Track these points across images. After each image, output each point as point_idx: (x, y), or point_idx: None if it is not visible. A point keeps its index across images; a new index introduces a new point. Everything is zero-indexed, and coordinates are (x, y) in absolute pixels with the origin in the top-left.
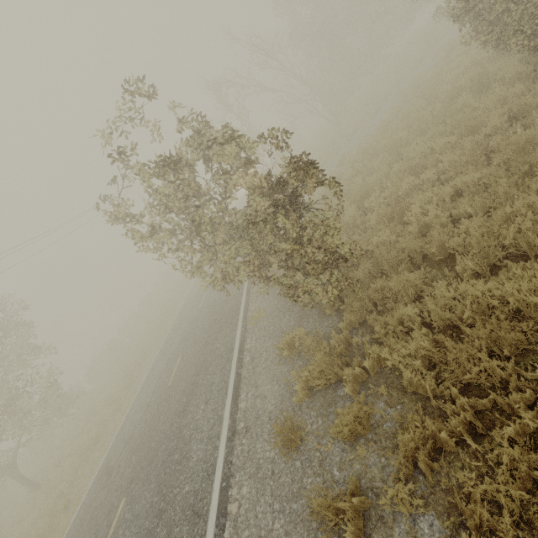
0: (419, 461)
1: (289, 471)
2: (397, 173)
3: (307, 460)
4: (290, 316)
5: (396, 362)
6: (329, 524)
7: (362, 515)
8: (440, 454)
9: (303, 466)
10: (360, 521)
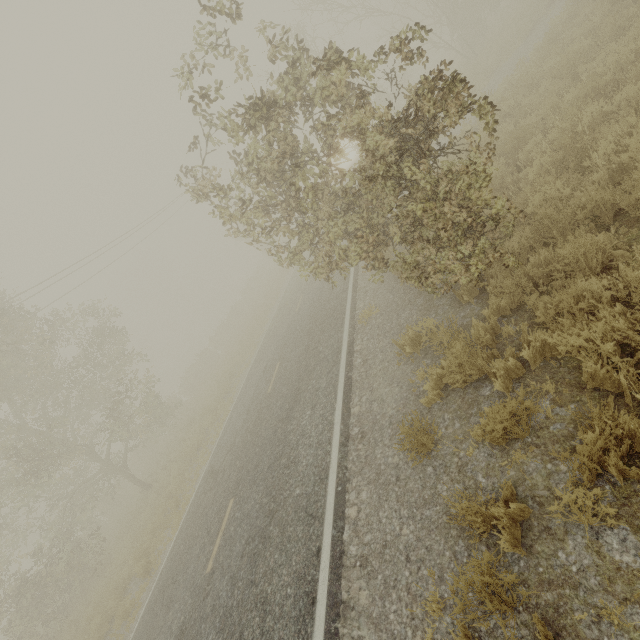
0: (605, 467)
1: (418, 477)
2: (571, 104)
3: (441, 466)
4: (411, 310)
5: (572, 349)
6: (476, 530)
7: (519, 525)
8: (639, 460)
9: (437, 473)
10: (517, 531)
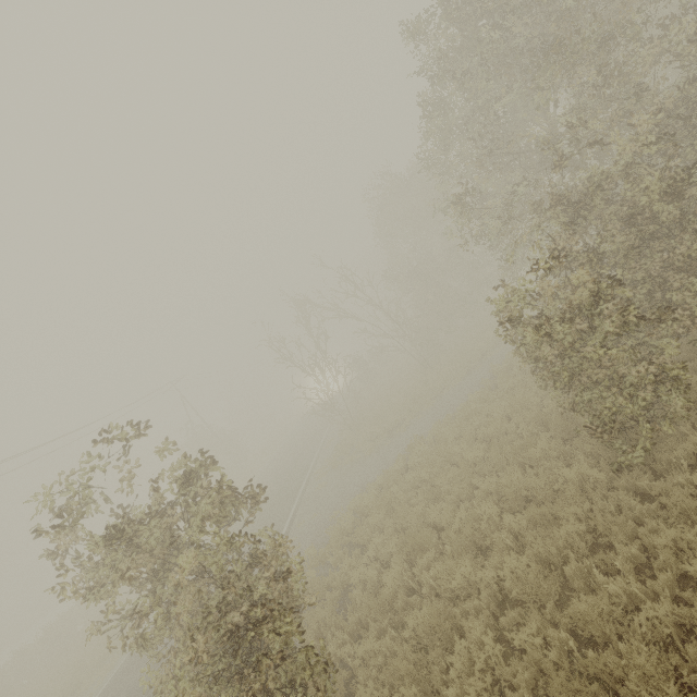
0: None
1: None
2: (461, 526)
3: None
4: None
5: None
6: None
7: None
8: None
9: None
10: None
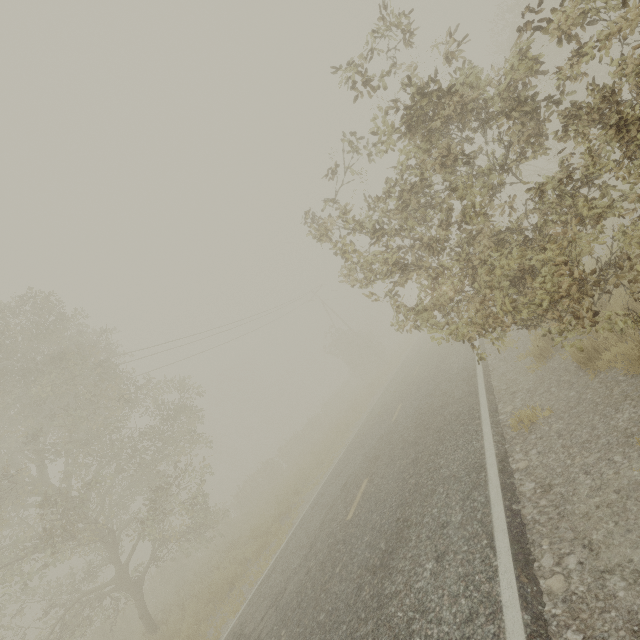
0: None
1: None
2: None
3: None
4: (639, 406)
5: None
6: None
7: None
8: None
9: None
10: None
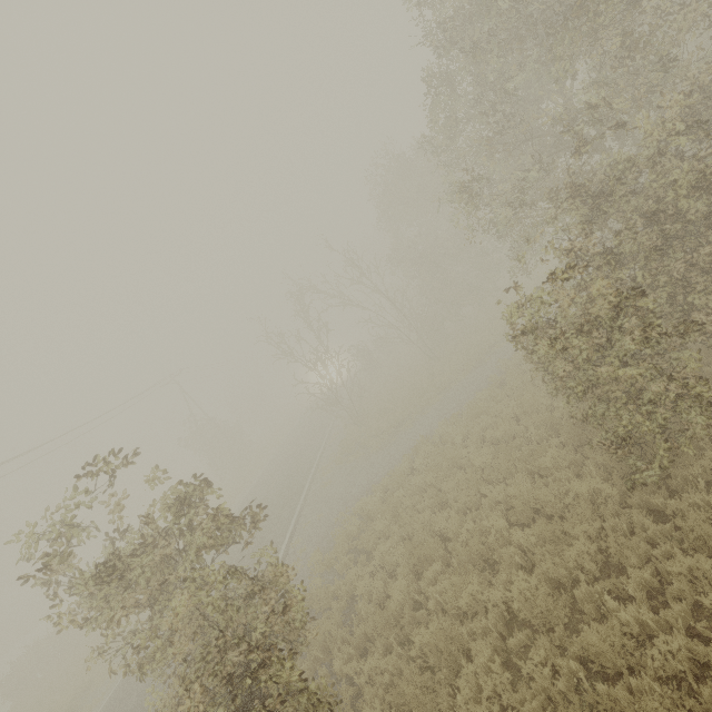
0: None
1: None
2: (468, 538)
3: None
4: None
5: None
6: None
7: None
8: None
9: None
10: None
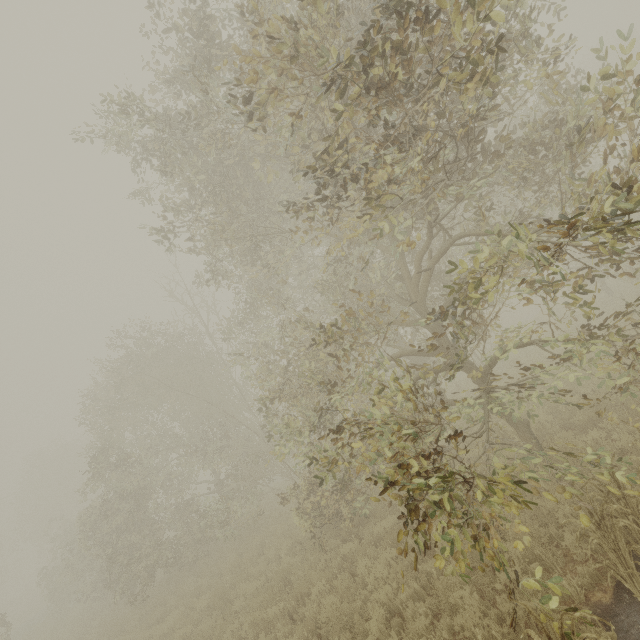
0: None
1: None
2: None
3: None
4: None
5: None
6: None
7: None
8: None
9: None
10: None
